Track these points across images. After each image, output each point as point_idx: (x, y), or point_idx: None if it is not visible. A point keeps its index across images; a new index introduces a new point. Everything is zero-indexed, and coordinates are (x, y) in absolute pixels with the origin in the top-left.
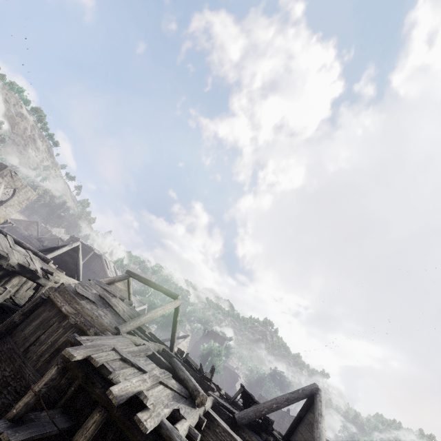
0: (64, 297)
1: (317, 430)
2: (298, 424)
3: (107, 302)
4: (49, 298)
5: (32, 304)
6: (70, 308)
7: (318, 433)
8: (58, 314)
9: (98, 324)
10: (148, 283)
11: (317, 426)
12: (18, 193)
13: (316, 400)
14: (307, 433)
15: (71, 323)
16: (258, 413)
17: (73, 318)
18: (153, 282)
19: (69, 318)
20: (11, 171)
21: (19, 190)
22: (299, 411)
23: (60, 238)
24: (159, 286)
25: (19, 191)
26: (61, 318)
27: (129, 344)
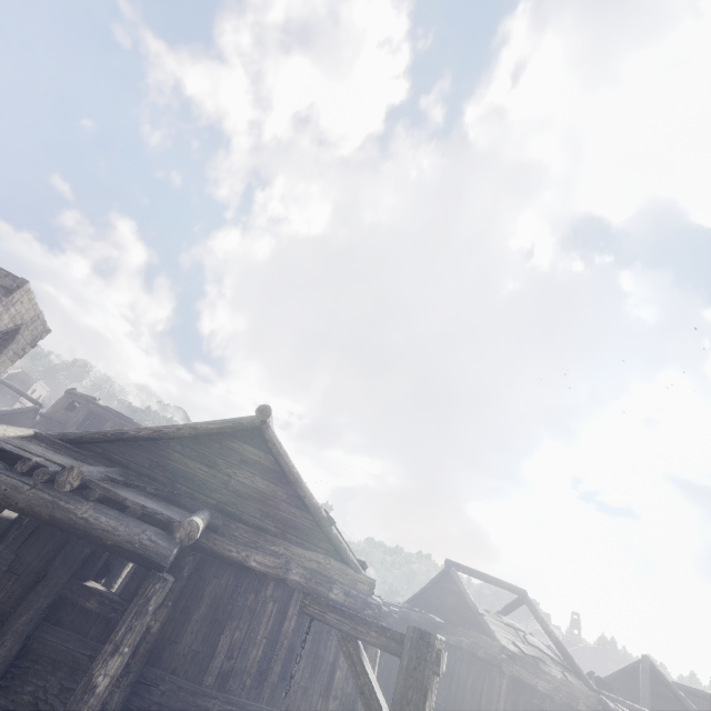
0: (526, 669)
1: (693, 708)
2: (612, 683)
3: (542, 650)
4: (510, 676)
5: (509, 696)
6: (544, 683)
7: (696, 710)
8: (534, 695)
9: (579, 692)
10: (485, 579)
11: (689, 703)
12: (21, 334)
13: (661, 673)
14: (657, 702)
15: (558, 703)
16: (650, 706)
17: (557, 696)
18: (490, 577)
19: (553, 696)
20: (26, 292)
21: (24, 327)
22: (616, 674)
23: (1, 379)
24: (501, 582)
25: (24, 329)
26: (540, 698)
27: (622, 707)
